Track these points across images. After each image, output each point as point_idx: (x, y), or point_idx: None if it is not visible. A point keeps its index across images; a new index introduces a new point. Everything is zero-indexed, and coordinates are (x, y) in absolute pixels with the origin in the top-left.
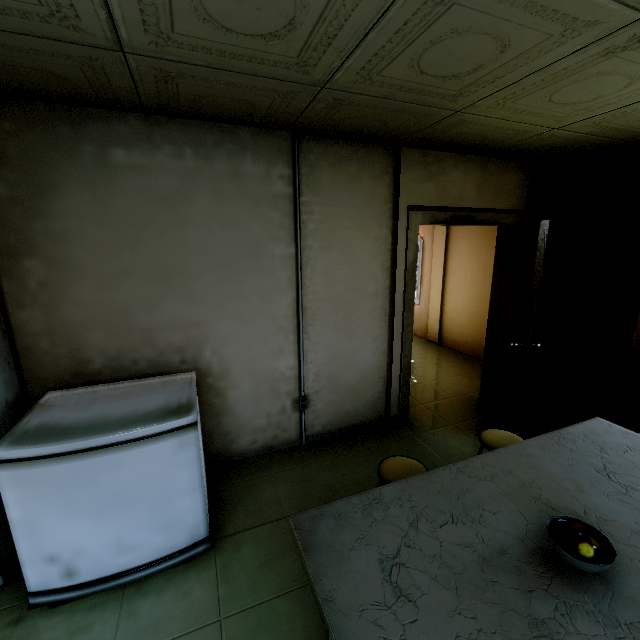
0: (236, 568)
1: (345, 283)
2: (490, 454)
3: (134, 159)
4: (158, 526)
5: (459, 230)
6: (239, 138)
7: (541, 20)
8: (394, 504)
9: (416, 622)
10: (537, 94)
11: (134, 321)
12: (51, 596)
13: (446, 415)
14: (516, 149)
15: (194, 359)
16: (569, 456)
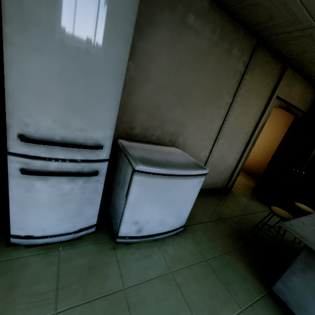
0: (199, 240)
1: (240, 123)
2: None
3: (196, 24)
4: (176, 216)
5: None
6: (238, 33)
7: None
8: (312, 225)
9: None
10: None
11: (160, 114)
12: (127, 239)
13: (245, 192)
14: None
15: (174, 141)
16: None
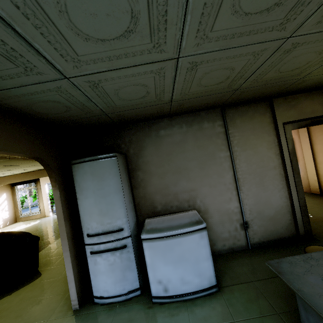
0: (234, 301)
1: (256, 164)
2: None
3: (167, 132)
4: (196, 274)
5: (316, 128)
6: (201, 116)
7: None
8: (321, 259)
9: None
10: None
11: (170, 190)
12: (159, 299)
13: None
14: None
15: (193, 205)
16: None
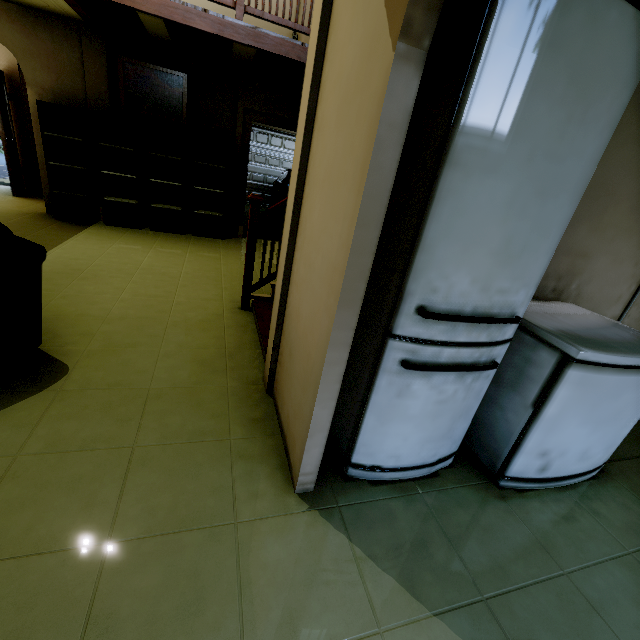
0: None
1: None
2: None
3: None
4: (607, 445)
5: None
6: None
7: None
8: None
9: None
10: None
11: None
12: (518, 483)
13: None
14: None
15: (561, 290)
16: None
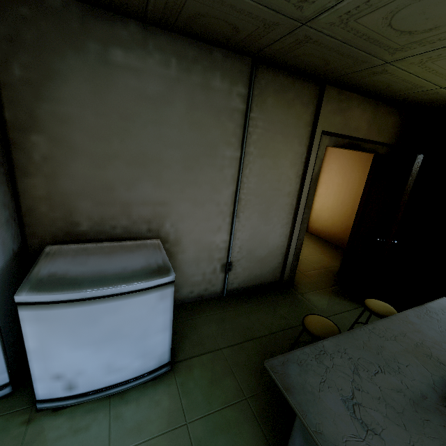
0: (191, 385)
1: (270, 183)
2: (386, 320)
3: (130, 61)
4: (138, 354)
5: (333, 152)
6: (213, 57)
7: None
8: (336, 355)
9: None
10: None
11: (116, 196)
12: (54, 403)
13: (318, 282)
14: (402, 99)
15: (157, 229)
16: (438, 325)
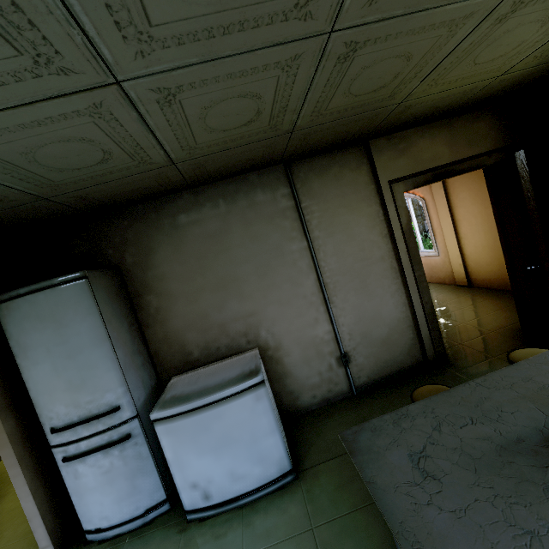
0: (317, 492)
1: (353, 256)
2: (509, 367)
3: (191, 218)
4: (255, 460)
5: (454, 181)
6: (249, 181)
7: (425, 33)
8: (419, 416)
9: (440, 492)
10: (460, 66)
11: (212, 320)
12: (199, 514)
13: (487, 349)
14: (474, 102)
15: (255, 339)
16: None
